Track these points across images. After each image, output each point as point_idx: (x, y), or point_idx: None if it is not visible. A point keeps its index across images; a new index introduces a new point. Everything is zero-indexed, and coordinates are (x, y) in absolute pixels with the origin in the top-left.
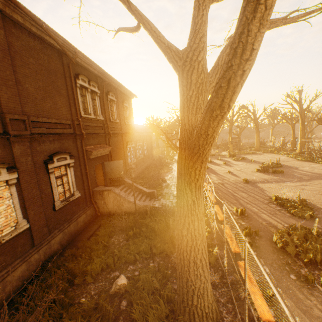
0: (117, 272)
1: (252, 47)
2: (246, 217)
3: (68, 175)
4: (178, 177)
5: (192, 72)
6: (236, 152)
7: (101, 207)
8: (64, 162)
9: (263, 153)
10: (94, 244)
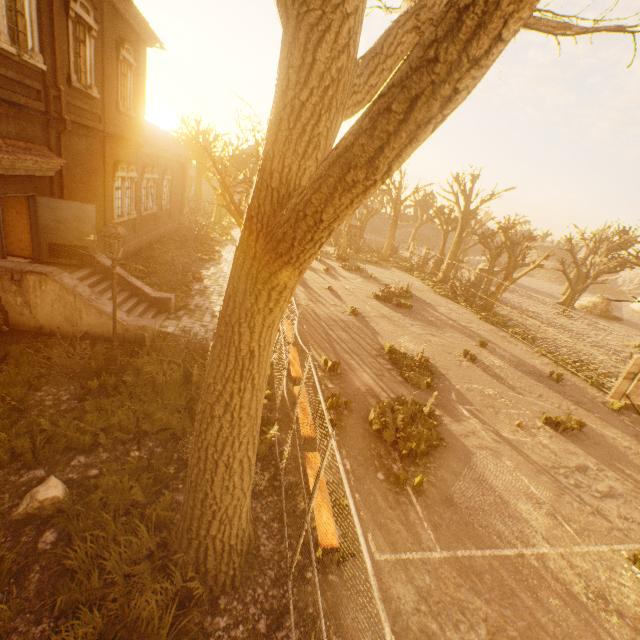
0: (41, 471)
1: (501, 30)
2: (338, 375)
3: None
4: (228, 295)
5: (322, 36)
6: (350, 253)
7: (16, 313)
8: None
9: (392, 267)
10: None
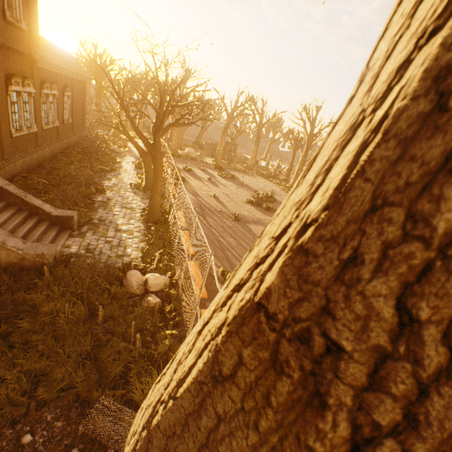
0: None
1: None
2: None
3: None
4: None
5: None
6: (225, 164)
7: None
8: None
9: (256, 175)
10: None
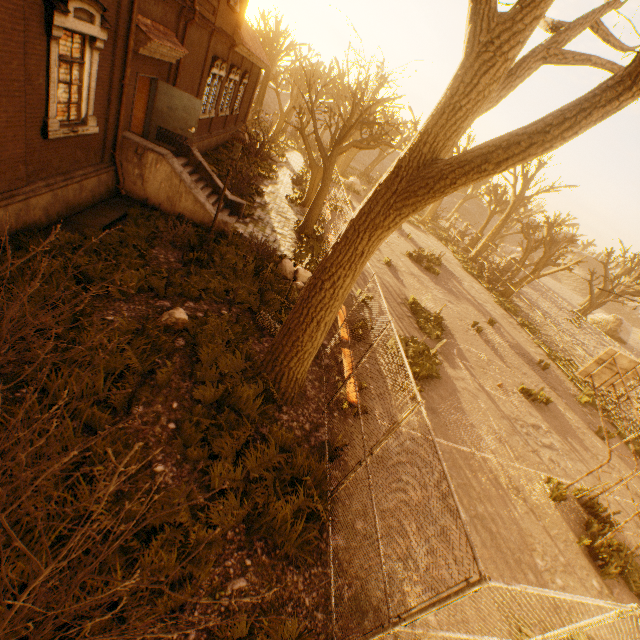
0: (167, 303)
1: (578, 131)
2: (368, 308)
3: (85, 69)
4: (363, 212)
5: (488, 70)
6: None
7: (131, 182)
8: (86, 28)
9: (429, 233)
10: (118, 245)
